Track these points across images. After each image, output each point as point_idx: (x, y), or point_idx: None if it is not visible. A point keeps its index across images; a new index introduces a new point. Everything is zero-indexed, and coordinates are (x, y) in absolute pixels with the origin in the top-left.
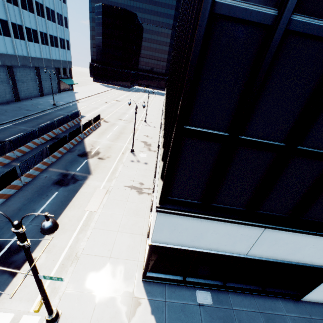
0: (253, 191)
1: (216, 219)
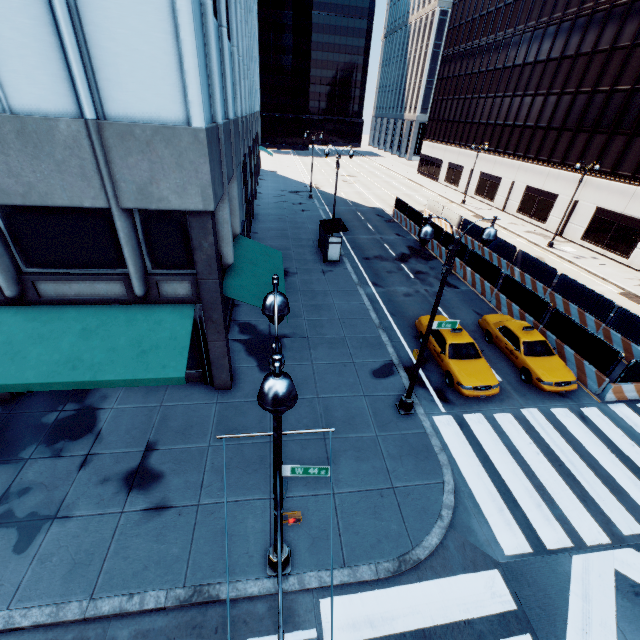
0: None
1: None
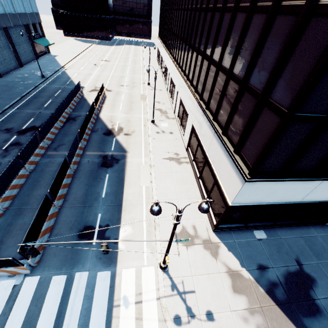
0: (325, 155)
1: (290, 180)
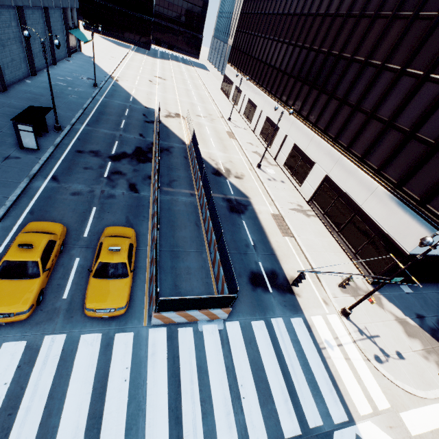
0: None
1: None
